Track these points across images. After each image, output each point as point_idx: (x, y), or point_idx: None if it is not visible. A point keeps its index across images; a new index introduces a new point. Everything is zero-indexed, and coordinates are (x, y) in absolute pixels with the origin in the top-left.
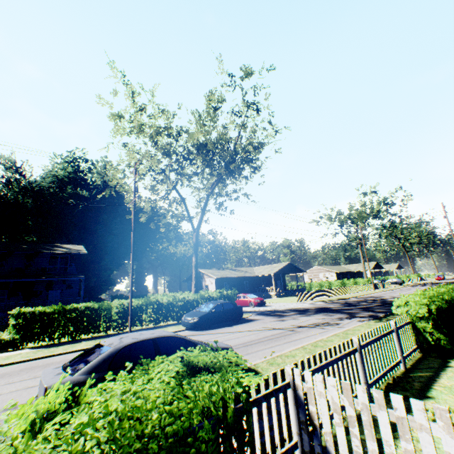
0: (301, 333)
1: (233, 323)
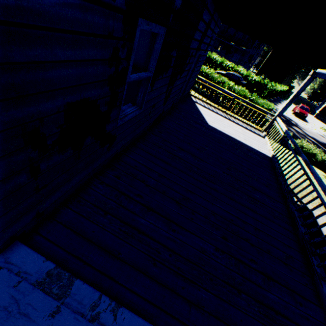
0: None
1: None
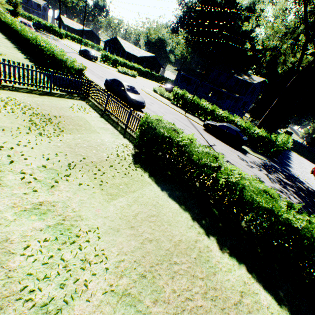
0: None
1: (225, 142)
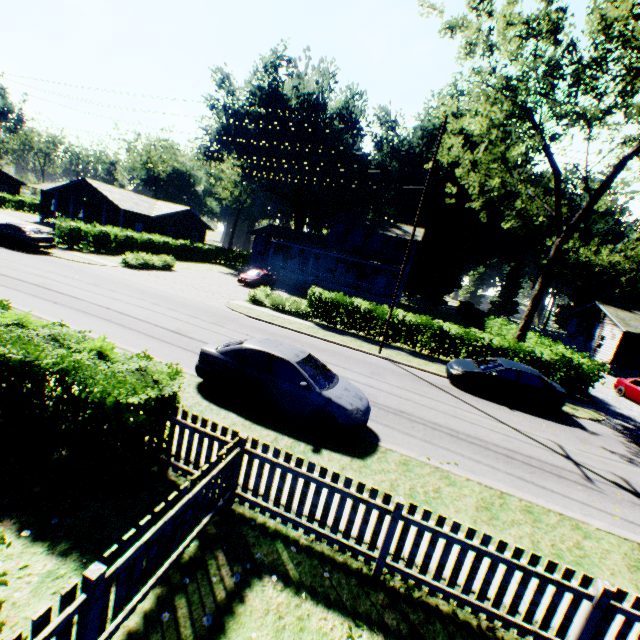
0: (585, 492)
1: (526, 409)
